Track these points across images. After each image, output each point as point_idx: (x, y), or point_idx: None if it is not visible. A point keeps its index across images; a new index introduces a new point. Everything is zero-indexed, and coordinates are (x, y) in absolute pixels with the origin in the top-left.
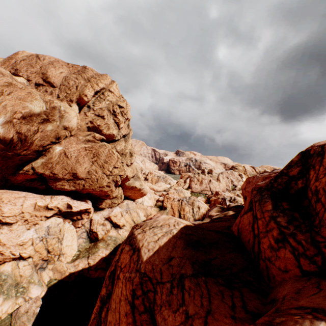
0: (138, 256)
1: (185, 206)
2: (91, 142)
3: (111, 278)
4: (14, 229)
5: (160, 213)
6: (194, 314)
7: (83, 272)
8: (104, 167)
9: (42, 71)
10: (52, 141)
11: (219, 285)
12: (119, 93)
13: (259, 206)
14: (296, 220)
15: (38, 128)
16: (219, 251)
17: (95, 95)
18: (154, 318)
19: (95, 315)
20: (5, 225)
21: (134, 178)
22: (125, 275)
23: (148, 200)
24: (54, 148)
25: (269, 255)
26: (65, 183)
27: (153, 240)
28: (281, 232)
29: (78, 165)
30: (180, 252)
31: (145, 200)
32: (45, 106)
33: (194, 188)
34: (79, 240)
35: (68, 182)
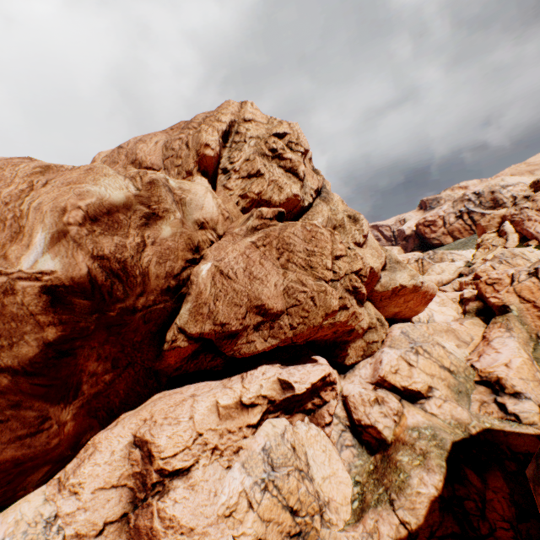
0: None
1: None
2: (260, 229)
3: None
4: (198, 482)
5: (496, 325)
6: None
7: None
8: (313, 267)
9: (129, 159)
10: (187, 259)
11: None
12: (265, 116)
13: None
14: None
15: (142, 238)
16: None
17: (225, 144)
18: None
19: None
20: (176, 479)
21: (388, 268)
22: None
23: (439, 309)
24: (197, 272)
25: None
26: (252, 335)
27: None
28: None
29: (257, 286)
30: None
31: (434, 312)
32: (131, 185)
33: None
34: (341, 453)
35: (257, 332)
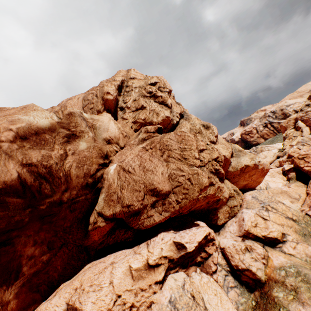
0: None
1: None
2: (147, 139)
3: None
4: None
5: None
6: None
7: None
8: (186, 158)
9: None
10: (99, 163)
11: None
12: (143, 75)
13: None
14: None
15: (64, 150)
16: None
17: (120, 93)
18: None
19: None
20: None
21: (234, 156)
22: None
23: (271, 179)
24: (107, 171)
25: None
26: (150, 211)
27: None
28: None
29: (149, 175)
30: None
31: (268, 181)
32: (55, 116)
33: None
34: (228, 294)
35: (153, 209)
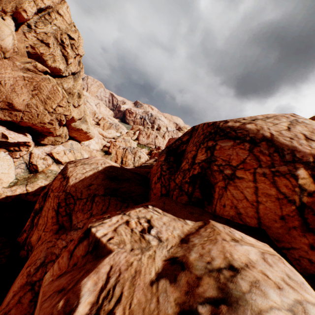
0: (67, 182)
1: (128, 154)
2: (31, 72)
3: (44, 197)
4: None
5: (104, 157)
6: (95, 214)
7: (21, 196)
8: (47, 104)
9: None
10: None
11: (117, 201)
12: (71, 20)
13: (158, 157)
14: (173, 168)
15: None
16: (128, 184)
17: (38, 13)
18: (72, 218)
19: (29, 223)
20: None
21: (81, 121)
22: (55, 194)
23: (95, 144)
24: None
25: (153, 187)
26: None
27: (81, 173)
28: (161, 173)
29: (14, 95)
30: (99, 182)
31: (92, 144)
32: None
33: (141, 141)
34: (17, 170)
35: (2, 111)
